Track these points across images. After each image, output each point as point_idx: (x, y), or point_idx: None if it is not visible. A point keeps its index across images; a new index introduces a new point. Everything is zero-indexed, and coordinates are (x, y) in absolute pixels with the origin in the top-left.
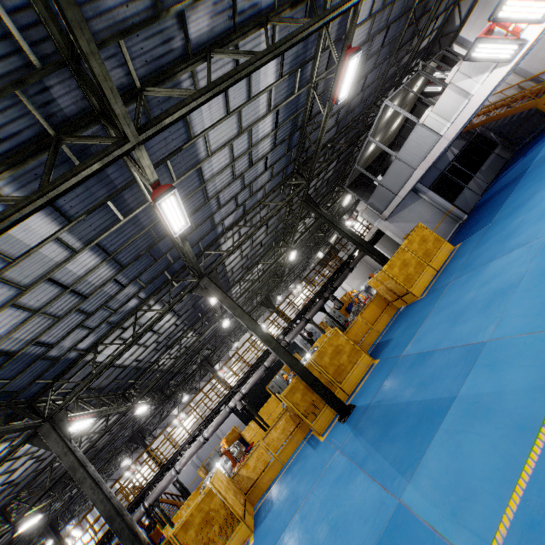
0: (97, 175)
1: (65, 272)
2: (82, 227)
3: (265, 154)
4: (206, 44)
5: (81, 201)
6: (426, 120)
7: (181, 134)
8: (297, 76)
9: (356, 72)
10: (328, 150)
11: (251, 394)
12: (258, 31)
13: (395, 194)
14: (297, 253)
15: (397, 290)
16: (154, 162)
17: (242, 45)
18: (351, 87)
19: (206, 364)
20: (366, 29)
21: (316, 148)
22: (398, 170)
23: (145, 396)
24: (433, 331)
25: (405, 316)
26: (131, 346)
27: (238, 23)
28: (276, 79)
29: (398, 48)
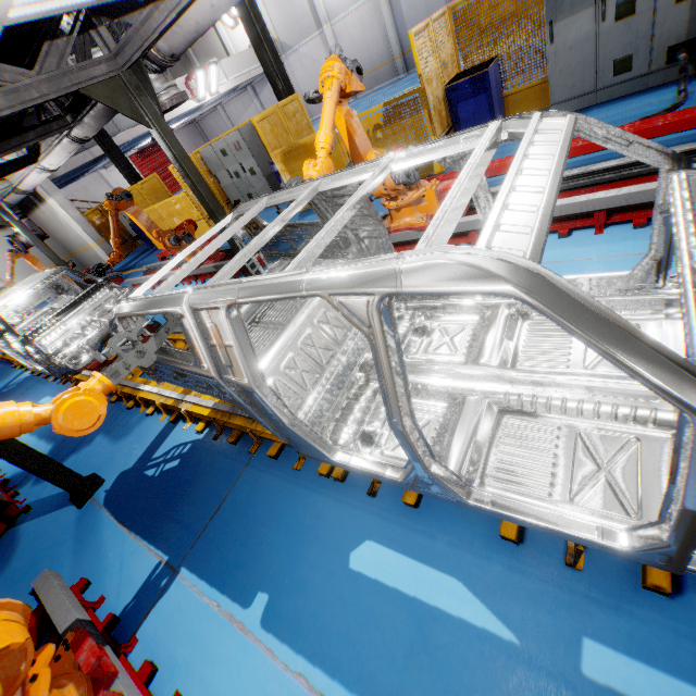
0: None
1: None
2: None
3: None
4: None
5: None
6: None
7: None
8: None
9: None
10: None
11: None
12: None
13: (84, 148)
14: None
15: None
16: None
17: None
18: None
19: None
20: None
21: None
22: None
23: None
24: None
25: None
26: None
27: None
28: None
29: None
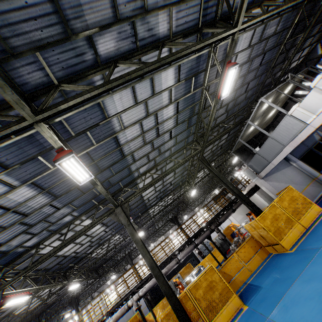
0: (28, 140)
1: (8, 199)
2: (19, 172)
3: (169, 129)
4: (114, 58)
5: (16, 155)
6: (293, 112)
7: (98, 115)
8: (192, 81)
9: (240, 80)
10: (219, 128)
11: (156, 285)
12: (158, 52)
13: (269, 162)
14: (200, 189)
15: (268, 239)
16: (77, 132)
17: (145, 60)
18: (236, 89)
19: (128, 257)
20: (247, 54)
21: (207, 127)
22: (271, 145)
23: (82, 274)
24: (300, 305)
25: (275, 266)
26: (59, 250)
27: (140, 45)
28: (175, 83)
29: (273, 66)
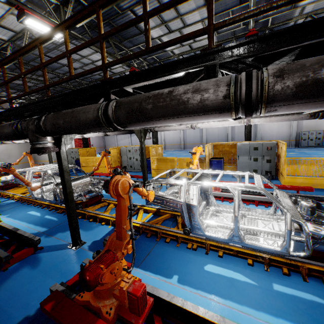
0: None
1: None
2: None
3: None
4: None
5: None
6: None
7: None
8: None
9: None
10: None
11: None
12: None
13: None
14: None
15: None
16: None
17: None
18: None
19: None
20: None
21: None
22: None
23: None
24: None
25: None
26: None
27: None
28: None
29: None
